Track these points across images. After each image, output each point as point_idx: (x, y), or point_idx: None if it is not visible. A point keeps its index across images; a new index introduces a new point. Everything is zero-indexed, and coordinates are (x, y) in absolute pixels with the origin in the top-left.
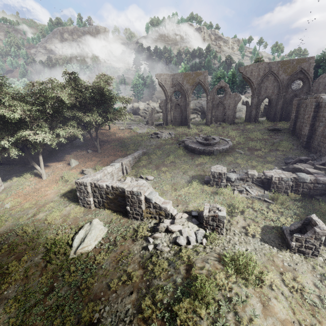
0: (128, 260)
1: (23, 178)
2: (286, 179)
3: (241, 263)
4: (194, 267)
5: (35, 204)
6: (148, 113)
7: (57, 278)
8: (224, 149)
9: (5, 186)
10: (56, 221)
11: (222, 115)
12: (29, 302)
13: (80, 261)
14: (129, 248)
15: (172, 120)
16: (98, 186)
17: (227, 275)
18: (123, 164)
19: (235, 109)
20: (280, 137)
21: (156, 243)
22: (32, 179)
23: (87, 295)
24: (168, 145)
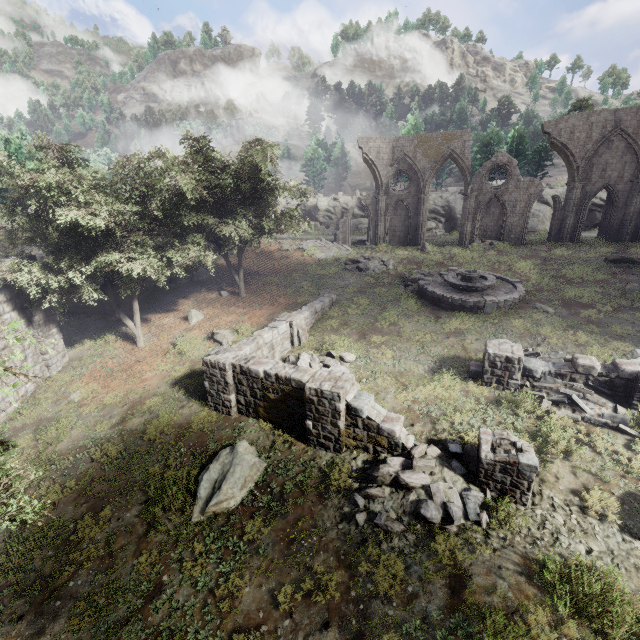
0: (313, 541)
1: (102, 343)
2: None
3: (590, 591)
4: (471, 585)
5: (124, 396)
6: (336, 217)
7: (168, 565)
8: (509, 302)
9: (71, 357)
10: (165, 437)
11: (498, 225)
12: (116, 613)
13: (212, 530)
14: (313, 514)
15: (387, 235)
16: (247, 373)
17: (555, 618)
18: (294, 325)
19: (528, 213)
20: (639, 279)
21: (371, 509)
22: (118, 345)
23: (230, 613)
24: (382, 287)
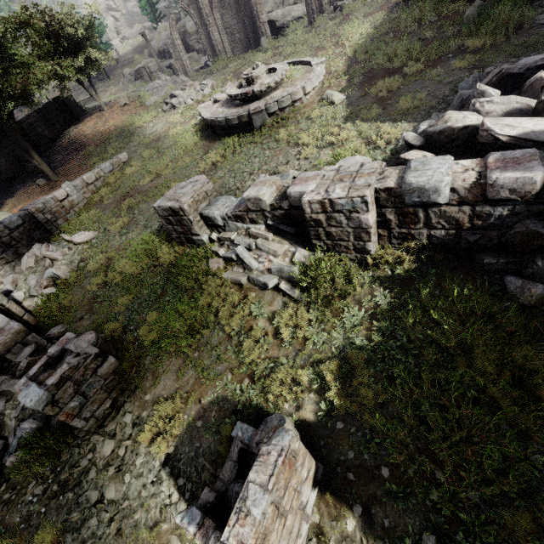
0: None
1: None
2: (347, 205)
3: None
4: None
5: None
6: None
7: None
8: (284, 102)
9: None
10: None
11: None
12: None
13: None
14: None
15: (226, 43)
16: None
17: None
18: (32, 212)
19: None
20: None
21: None
22: None
23: None
24: (182, 124)
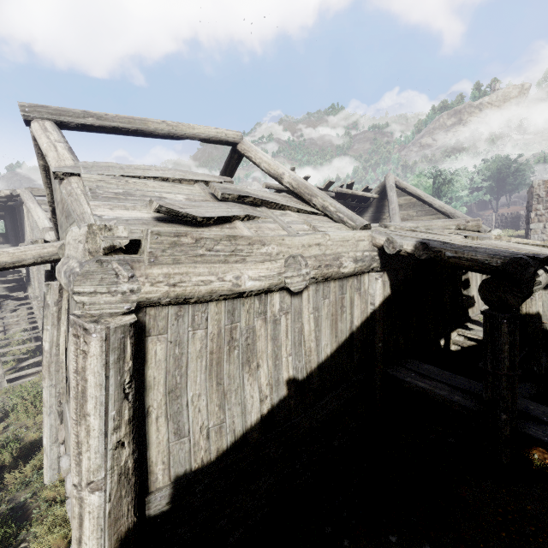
0: None
1: None
2: None
3: None
4: None
5: None
6: None
7: None
8: None
9: None
10: None
11: None
12: None
13: None
14: None
15: None
16: (500, 215)
17: None
18: None
19: None
20: None
21: None
22: None
23: None
24: None
